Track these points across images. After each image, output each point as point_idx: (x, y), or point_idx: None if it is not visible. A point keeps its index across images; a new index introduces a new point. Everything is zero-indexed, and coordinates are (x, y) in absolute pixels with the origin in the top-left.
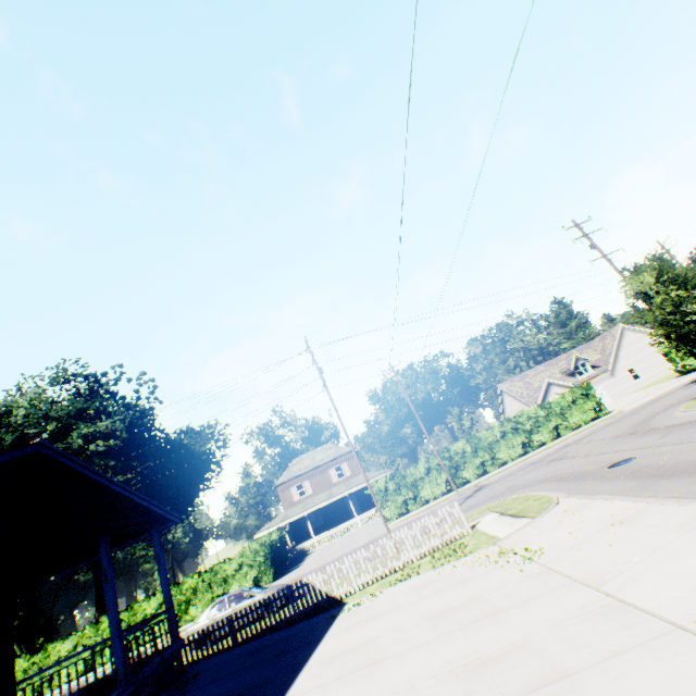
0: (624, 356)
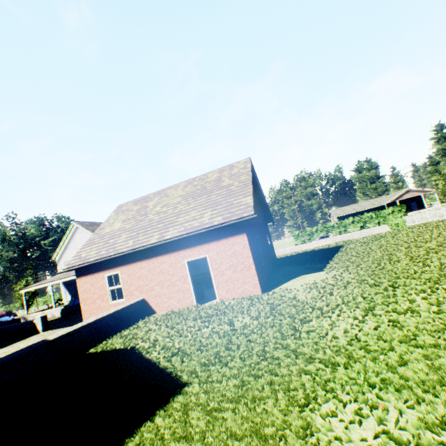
0: None
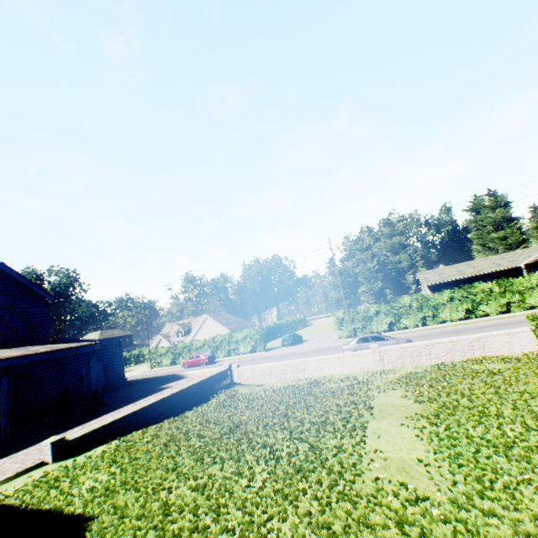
0: (201, 334)
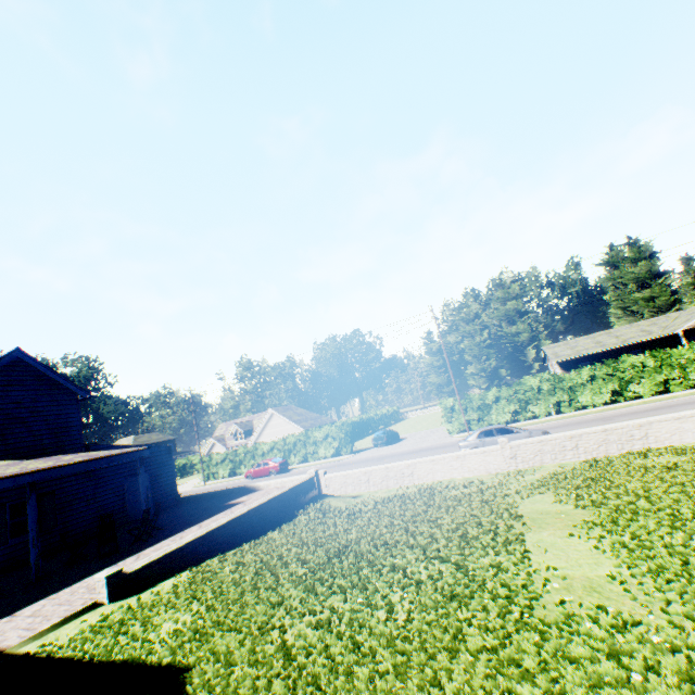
0: (266, 435)
